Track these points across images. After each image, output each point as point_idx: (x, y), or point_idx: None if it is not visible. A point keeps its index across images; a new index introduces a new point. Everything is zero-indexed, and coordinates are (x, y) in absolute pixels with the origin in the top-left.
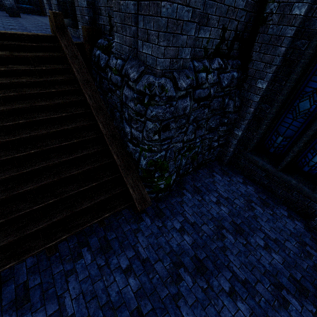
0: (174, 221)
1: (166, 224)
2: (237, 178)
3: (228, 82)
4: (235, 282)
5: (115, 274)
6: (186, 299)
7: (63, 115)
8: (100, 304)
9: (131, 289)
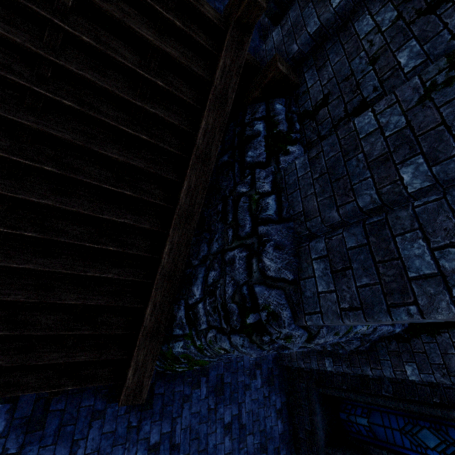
0: (156, 427)
1: (143, 426)
2: (277, 397)
3: (378, 335)
4: None
5: None
6: None
7: (125, 192)
8: None
9: None
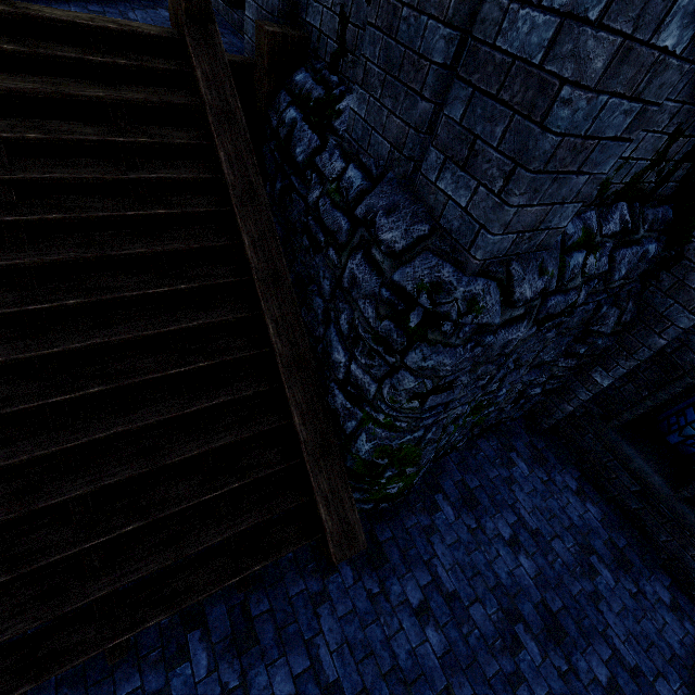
0: (408, 582)
1: (389, 588)
2: (564, 475)
3: (628, 271)
4: None
5: None
6: None
7: (179, 287)
8: None
9: None
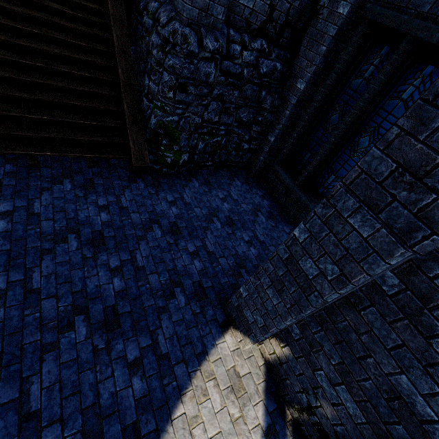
0: (169, 194)
1: (159, 193)
2: (257, 190)
3: (268, 71)
4: (201, 249)
5: (89, 205)
6: (149, 242)
7: (82, 44)
8: (67, 217)
9: (100, 219)
